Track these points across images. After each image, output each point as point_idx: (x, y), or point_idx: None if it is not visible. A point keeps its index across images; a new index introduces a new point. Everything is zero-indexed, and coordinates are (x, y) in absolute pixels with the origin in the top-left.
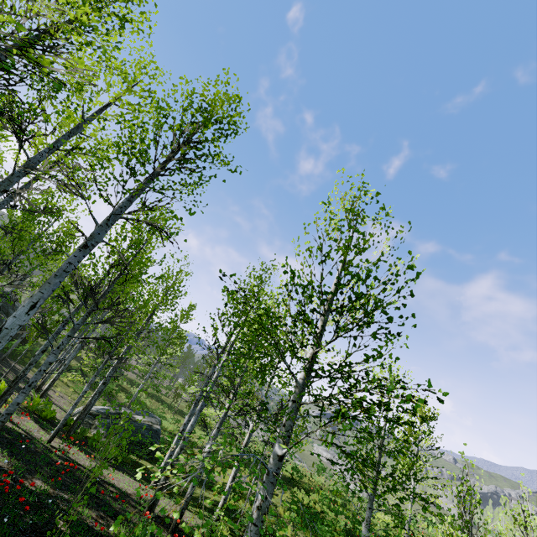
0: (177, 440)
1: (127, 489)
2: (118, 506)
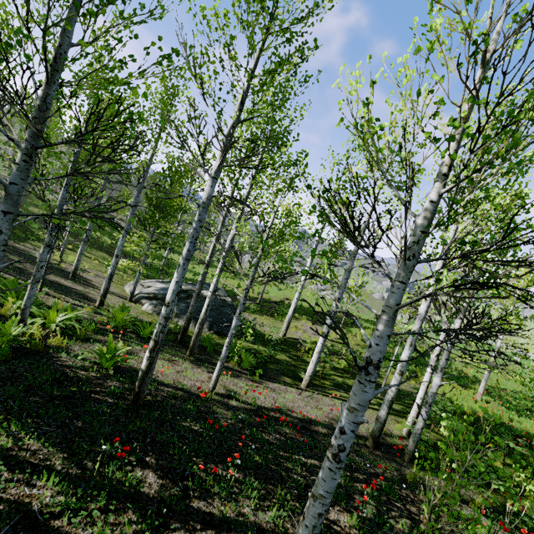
0: (323, 343)
1: (320, 416)
2: (361, 460)
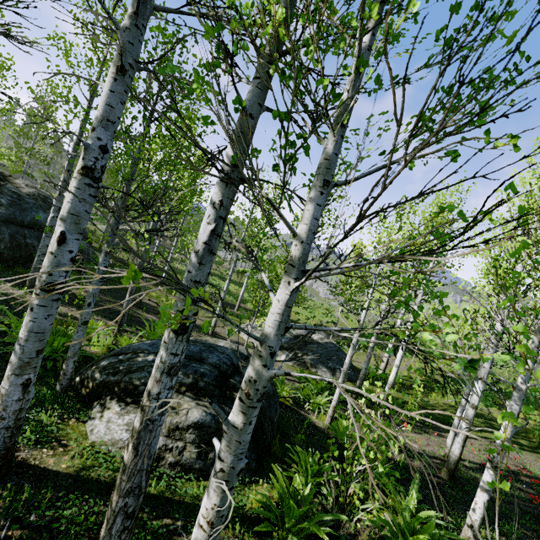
0: None
1: (508, 465)
2: None
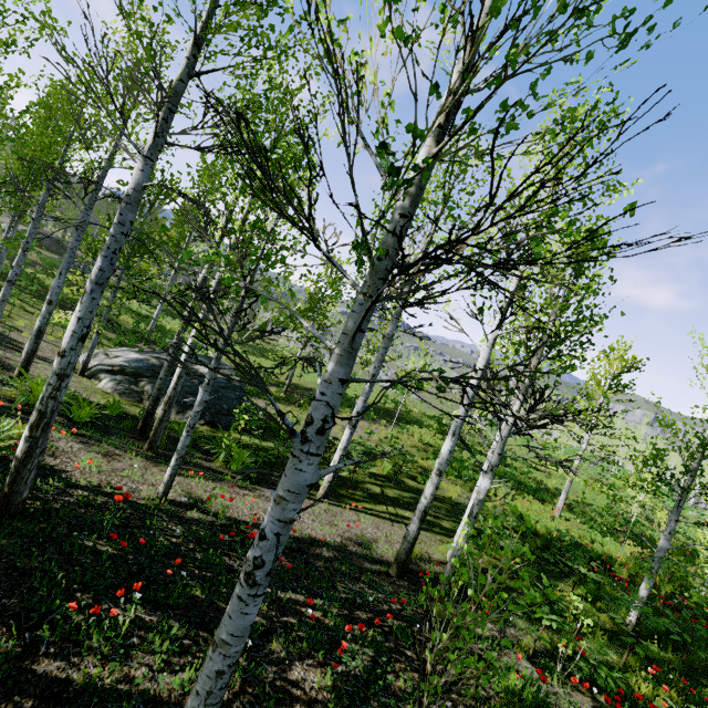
0: (350, 437)
1: (330, 535)
2: (373, 593)
